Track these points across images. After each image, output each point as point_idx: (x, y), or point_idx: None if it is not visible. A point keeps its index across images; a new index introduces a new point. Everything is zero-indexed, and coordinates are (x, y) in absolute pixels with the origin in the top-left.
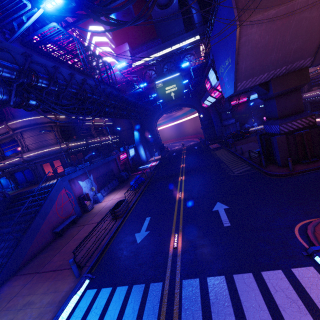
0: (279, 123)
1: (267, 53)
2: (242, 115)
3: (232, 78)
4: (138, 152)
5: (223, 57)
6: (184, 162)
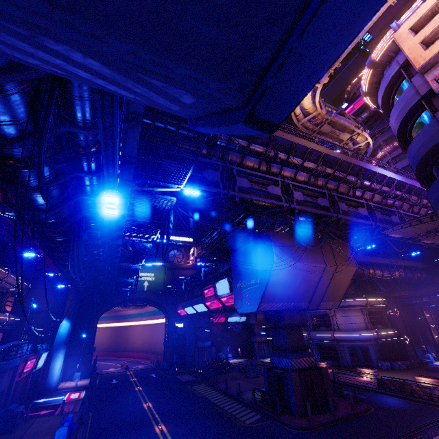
0: (291, 356)
1: (285, 287)
2: (217, 338)
3: (257, 297)
4: (49, 362)
5: (248, 275)
6: (148, 399)
